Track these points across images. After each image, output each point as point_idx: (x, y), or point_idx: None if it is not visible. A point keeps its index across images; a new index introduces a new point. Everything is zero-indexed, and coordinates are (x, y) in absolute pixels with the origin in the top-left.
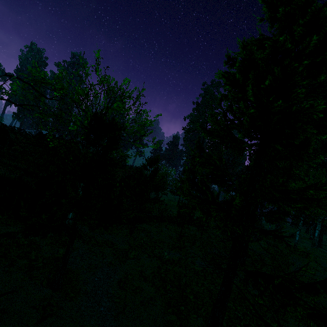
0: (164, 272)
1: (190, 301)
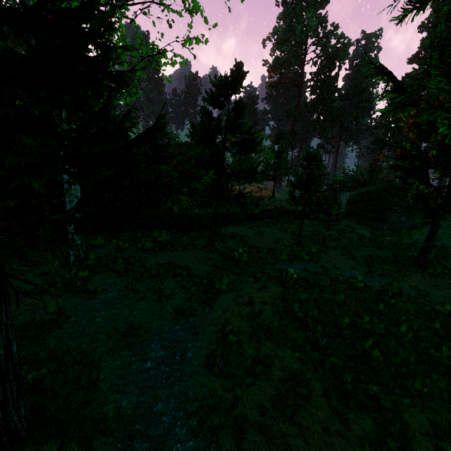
0: (299, 308)
1: (379, 364)
